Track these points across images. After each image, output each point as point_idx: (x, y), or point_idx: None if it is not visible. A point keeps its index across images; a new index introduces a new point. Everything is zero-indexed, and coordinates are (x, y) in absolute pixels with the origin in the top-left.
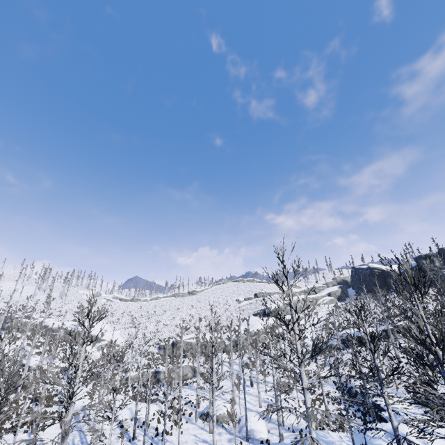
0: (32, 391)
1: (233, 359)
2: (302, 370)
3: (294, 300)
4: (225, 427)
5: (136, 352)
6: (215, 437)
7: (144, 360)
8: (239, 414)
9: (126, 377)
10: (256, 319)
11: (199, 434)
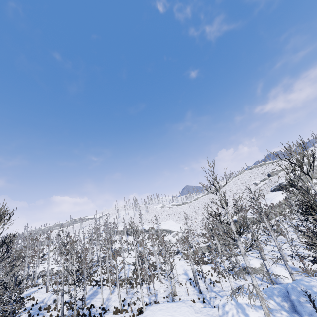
0: (147, 263)
1: (253, 230)
2: (238, 244)
3: (305, 169)
4: (257, 276)
5: (195, 234)
6: (231, 284)
7: (201, 239)
8: (269, 267)
9: (193, 250)
10: (274, 194)
11: (237, 282)
